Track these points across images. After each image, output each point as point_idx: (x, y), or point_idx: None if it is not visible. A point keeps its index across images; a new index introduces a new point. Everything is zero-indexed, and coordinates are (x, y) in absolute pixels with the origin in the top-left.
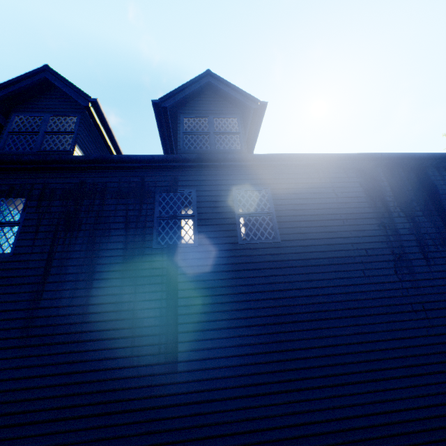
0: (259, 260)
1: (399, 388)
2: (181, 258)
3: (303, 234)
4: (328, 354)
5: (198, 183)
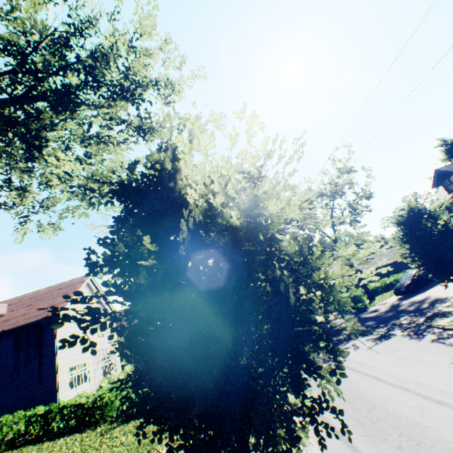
0: None
1: None
2: None
3: None
4: None
5: None
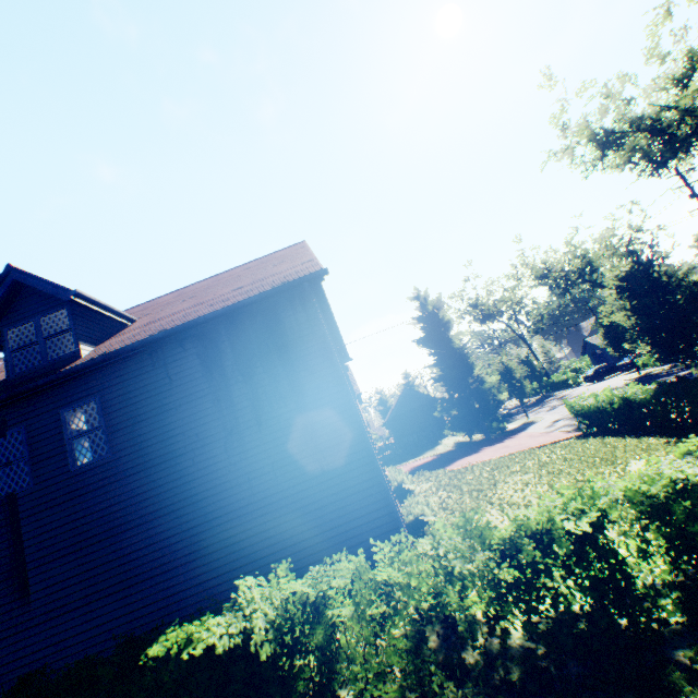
0: (93, 481)
1: (217, 559)
2: (21, 503)
3: (135, 439)
4: (156, 549)
5: (27, 417)
